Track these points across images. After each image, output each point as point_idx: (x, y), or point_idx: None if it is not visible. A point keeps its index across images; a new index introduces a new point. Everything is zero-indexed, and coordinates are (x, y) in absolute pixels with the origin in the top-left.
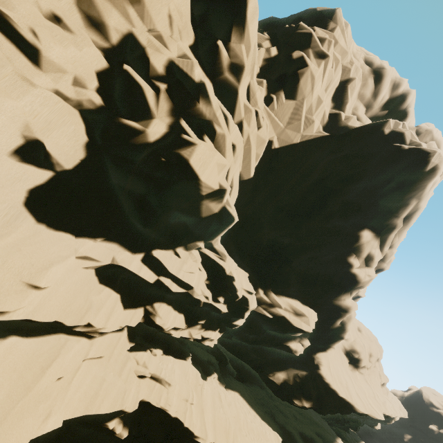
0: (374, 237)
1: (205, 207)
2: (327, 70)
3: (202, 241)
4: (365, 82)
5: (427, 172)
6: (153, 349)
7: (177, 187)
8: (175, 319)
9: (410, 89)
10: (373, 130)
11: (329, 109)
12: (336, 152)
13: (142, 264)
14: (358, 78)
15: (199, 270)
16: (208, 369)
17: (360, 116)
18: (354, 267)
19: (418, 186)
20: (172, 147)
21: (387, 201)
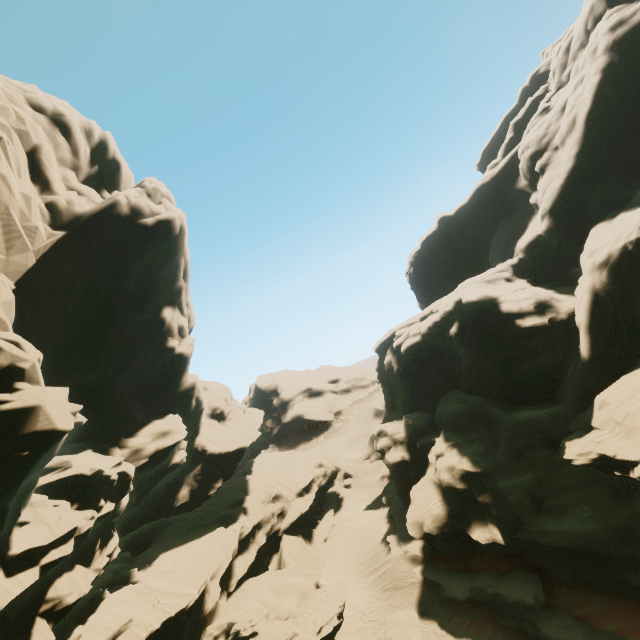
0: (173, 309)
1: (60, 444)
2: (10, 155)
3: (39, 477)
4: (55, 141)
5: (179, 233)
6: (69, 639)
7: (39, 460)
8: (81, 576)
9: (104, 132)
10: (113, 212)
11: (39, 197)
12: (88, 249)
13: (13, 578)
14: (45, 139)
15: (55, 507)
16: (123, 577)
17: (78, 188)
18: (177, 348)
19: (179, 247)
20: (4, 432)
21: (164, 272)
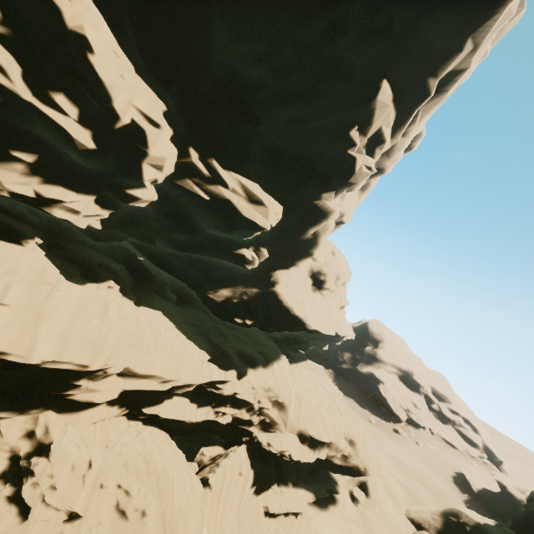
0: (392, 101)
1: None
2: None
3: None
4: None
5: None
6: None
7: None
8: None
9: None
10: None
11: None
12: None
13: None
14: None
15: None
16: (98, 274)
17: None
18: (351, 148)
19: (488, 4)
20: None
21: (433, 28)
